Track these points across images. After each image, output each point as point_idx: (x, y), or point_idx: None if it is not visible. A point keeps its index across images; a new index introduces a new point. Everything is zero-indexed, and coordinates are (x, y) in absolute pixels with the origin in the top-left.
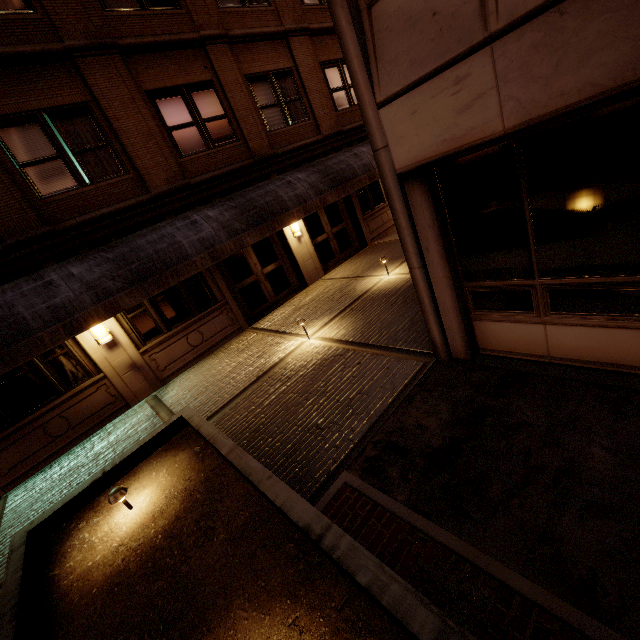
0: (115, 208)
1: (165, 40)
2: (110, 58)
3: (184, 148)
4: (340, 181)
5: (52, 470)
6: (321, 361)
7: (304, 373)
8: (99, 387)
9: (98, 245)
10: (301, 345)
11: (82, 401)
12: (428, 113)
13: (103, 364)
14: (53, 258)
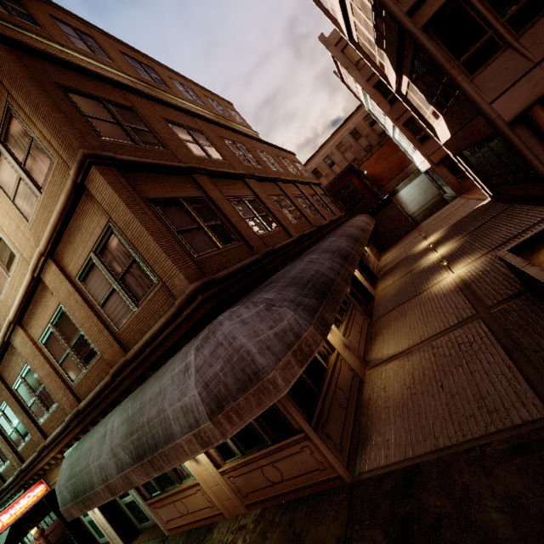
0: (288, 241)
1: (266, 176)
2: (253, 180)
3: (290, 220)
4: (362, 230)
5: (375, 430)
6: (493, 258)
7: (495, 263)
8: (340, 362)
9: (291, 260)
10: (454, 276)
11: (339, 374)
12: (518, 94)
13: (332, 342)
14: (281, 264)
